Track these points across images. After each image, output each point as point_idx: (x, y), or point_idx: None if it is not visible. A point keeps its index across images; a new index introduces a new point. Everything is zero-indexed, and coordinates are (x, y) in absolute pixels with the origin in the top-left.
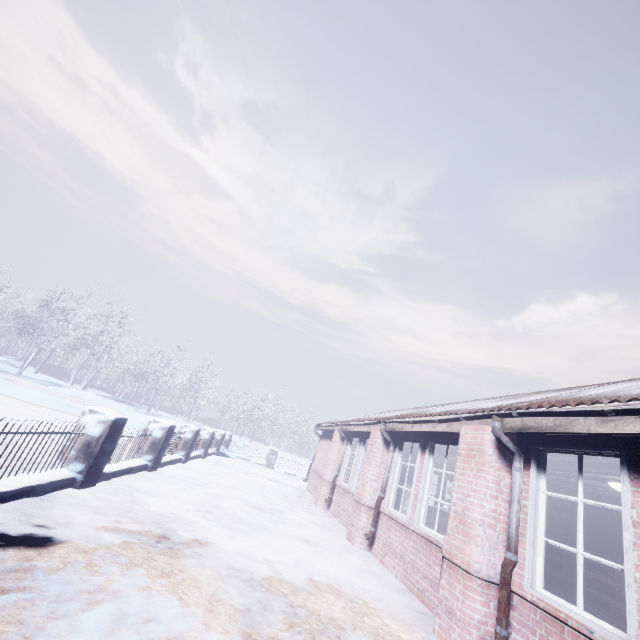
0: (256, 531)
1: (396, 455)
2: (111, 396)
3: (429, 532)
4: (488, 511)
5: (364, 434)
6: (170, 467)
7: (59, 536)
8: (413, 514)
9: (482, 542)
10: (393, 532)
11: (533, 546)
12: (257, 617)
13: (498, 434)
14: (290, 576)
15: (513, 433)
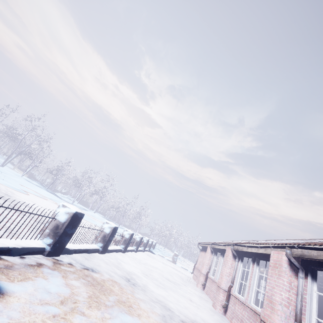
0: (167, 289)
1: (239, 264)
2: (104, 217)
3: (256, 308)
4: (284, 297)
5: (223, 250)
6: (130, 253)
7: (97, 269)
8: (247, 297)
9: (280, 314)
10: (237, 306)
11: (309, 321)
12: (167, 320)
13: (288, 256)
14: (182, 311)
15: (297, 257)
